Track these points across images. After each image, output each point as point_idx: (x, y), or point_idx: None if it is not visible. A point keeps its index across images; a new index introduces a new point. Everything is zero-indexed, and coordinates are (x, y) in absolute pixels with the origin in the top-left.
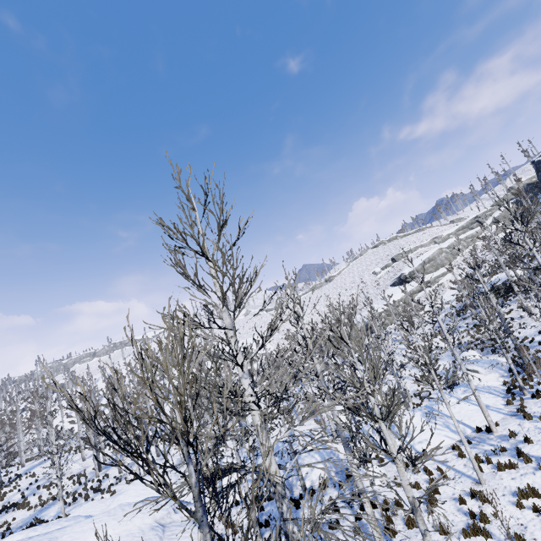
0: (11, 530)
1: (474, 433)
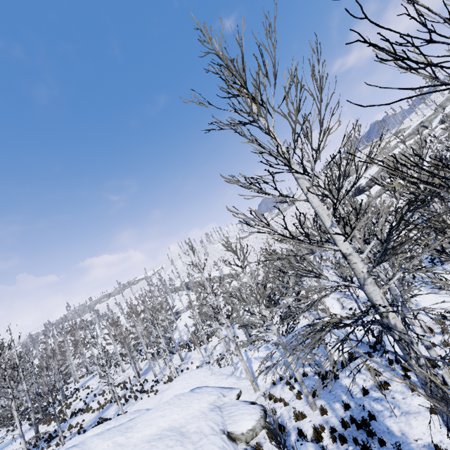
0: (84, 428)
1: None
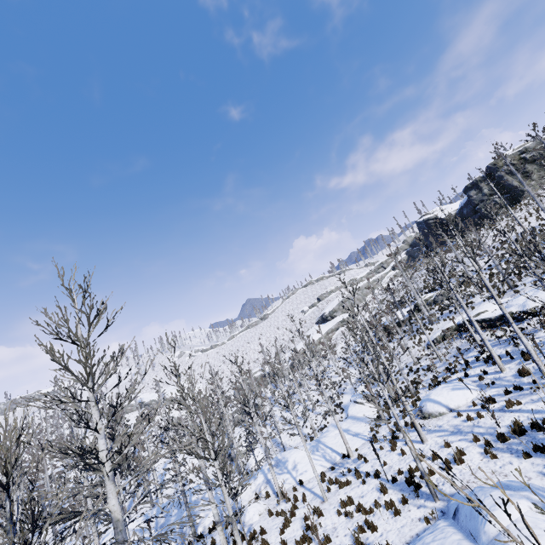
0: None
1: (341, 459)
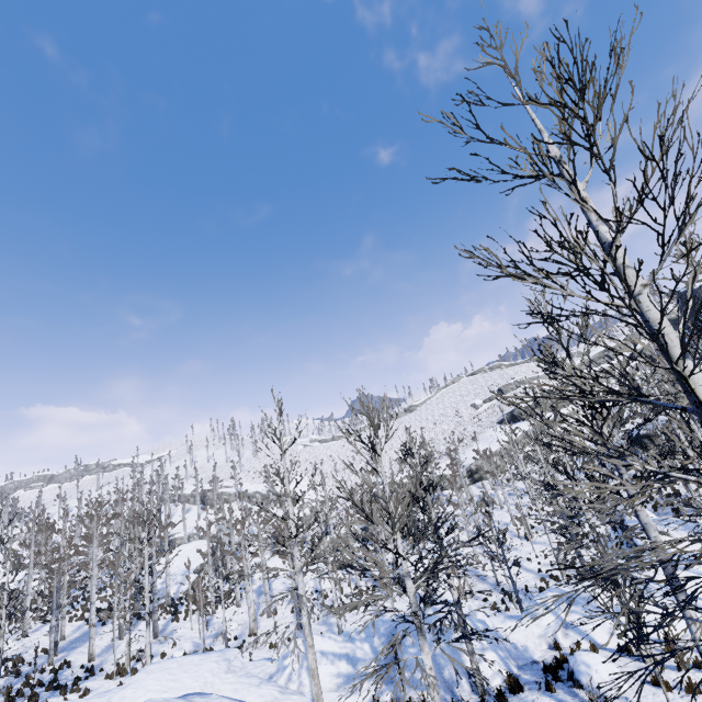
0: None
1: None
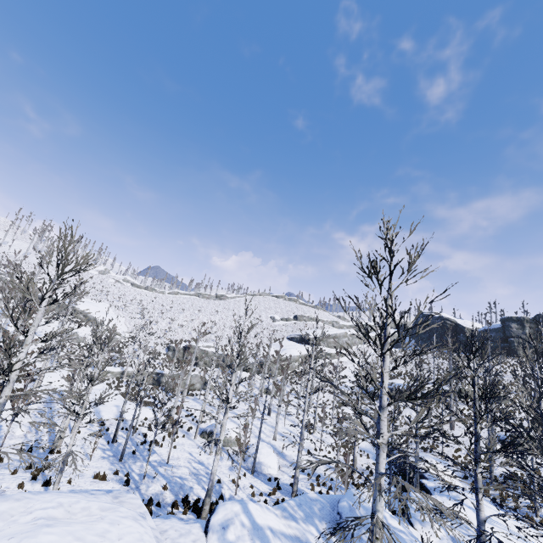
0: None
1: None
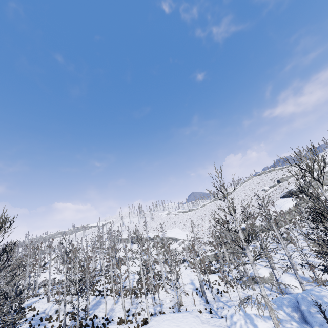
0: None
1: None
